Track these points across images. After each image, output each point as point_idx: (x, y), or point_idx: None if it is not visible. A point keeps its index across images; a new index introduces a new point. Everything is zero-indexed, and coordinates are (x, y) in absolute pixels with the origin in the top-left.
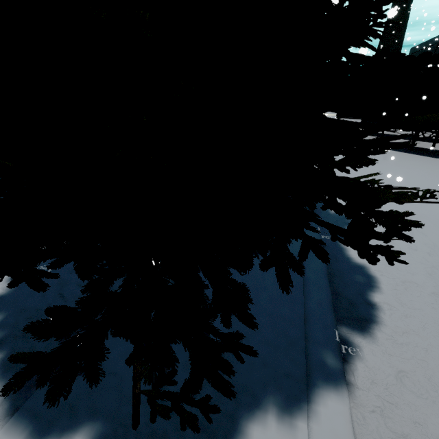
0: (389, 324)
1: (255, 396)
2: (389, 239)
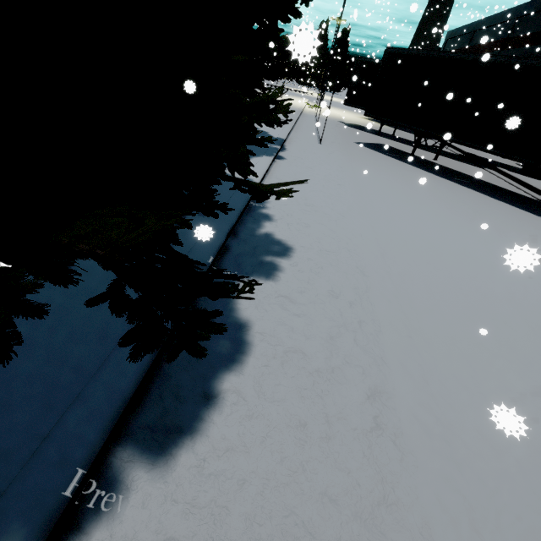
0: (213, 435)
1: None
2: None
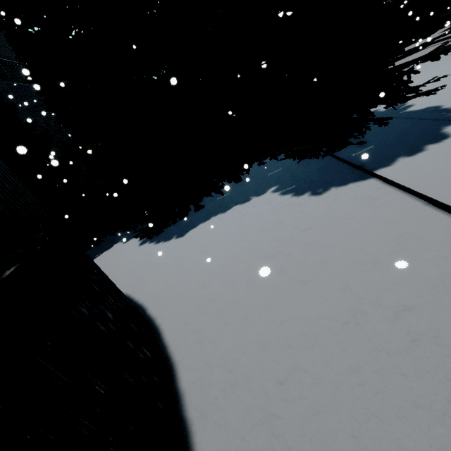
0: None
1: (437, 129)
2: (447, 54)
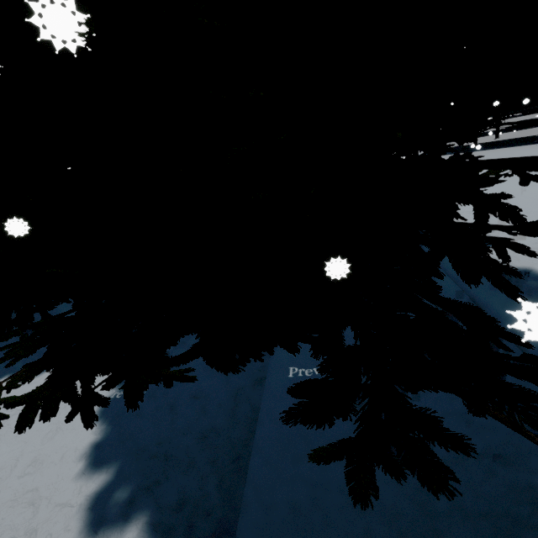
0: None
1: (536, 452)
2: None
